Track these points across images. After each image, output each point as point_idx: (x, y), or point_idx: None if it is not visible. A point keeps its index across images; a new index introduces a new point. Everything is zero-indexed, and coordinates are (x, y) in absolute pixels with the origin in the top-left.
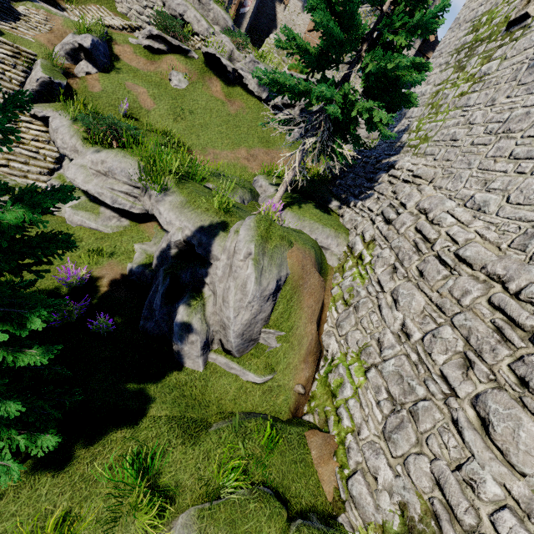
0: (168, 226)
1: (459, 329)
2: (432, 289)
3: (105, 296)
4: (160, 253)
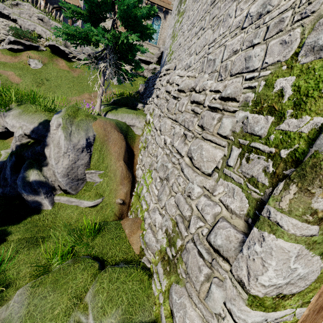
0: (13, 128)
1: (181, 124)
2: (172, 113)
3: None
4: (12, 147)
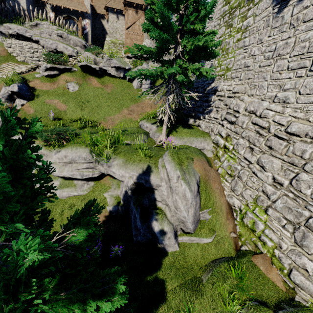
0: (122, 178)
1: (311, 173)
2: (281, 154)
3: (105, 232)
4: (124, 194)
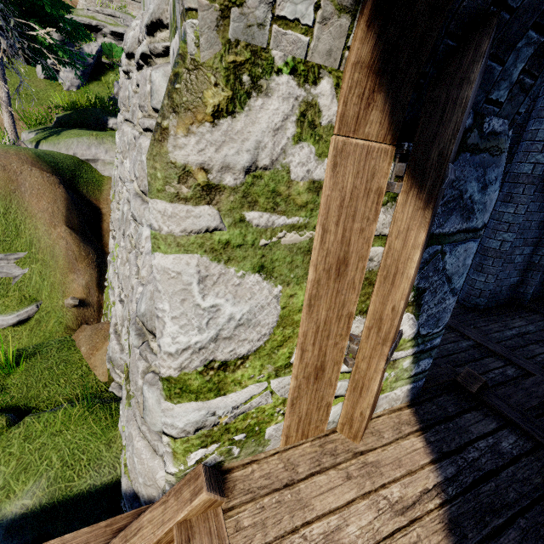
0: None
1: (133, 122)
2: (128, 109)
3: None
4: None
